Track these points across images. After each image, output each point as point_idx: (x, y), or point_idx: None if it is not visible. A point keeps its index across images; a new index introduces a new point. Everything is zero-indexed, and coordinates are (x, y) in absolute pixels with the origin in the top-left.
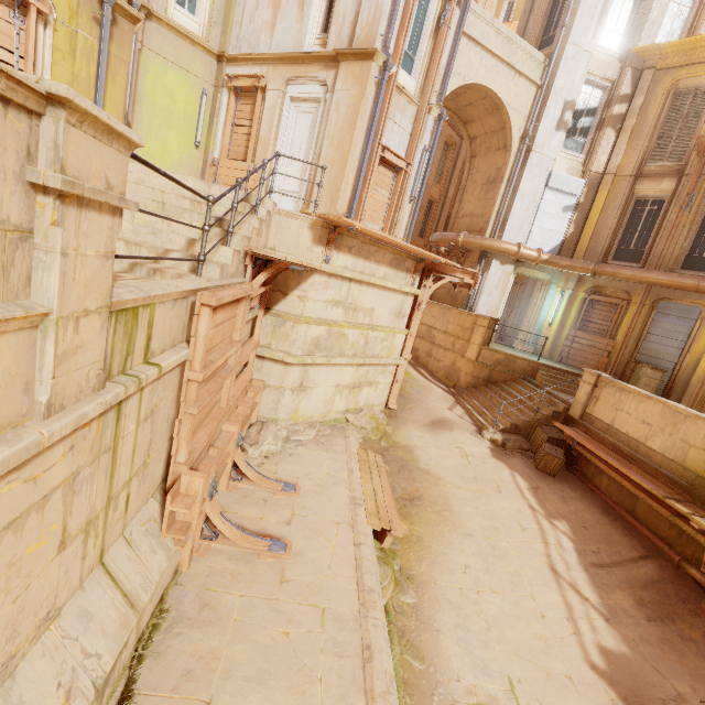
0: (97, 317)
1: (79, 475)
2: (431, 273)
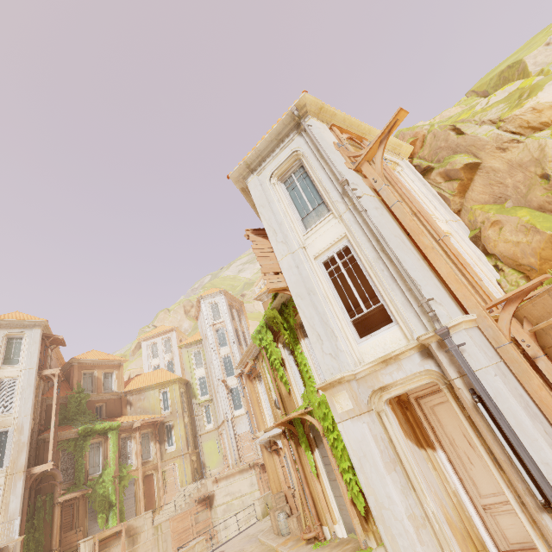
0: (151, 528)
1: (153, 548)
2: (254, 466)
